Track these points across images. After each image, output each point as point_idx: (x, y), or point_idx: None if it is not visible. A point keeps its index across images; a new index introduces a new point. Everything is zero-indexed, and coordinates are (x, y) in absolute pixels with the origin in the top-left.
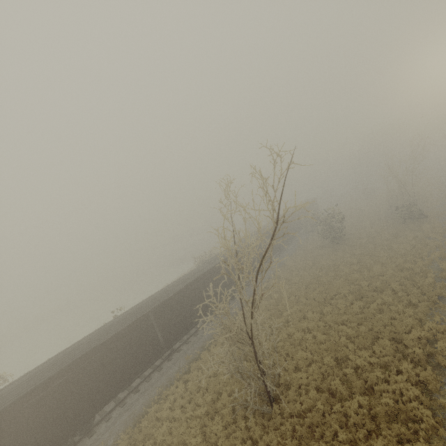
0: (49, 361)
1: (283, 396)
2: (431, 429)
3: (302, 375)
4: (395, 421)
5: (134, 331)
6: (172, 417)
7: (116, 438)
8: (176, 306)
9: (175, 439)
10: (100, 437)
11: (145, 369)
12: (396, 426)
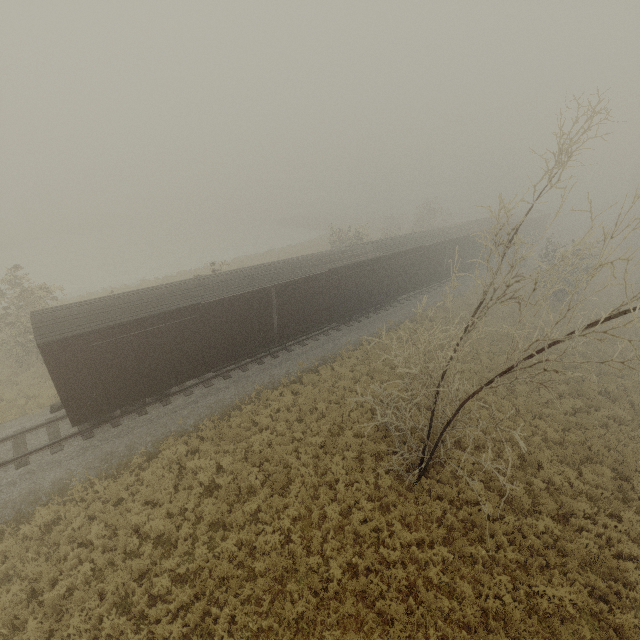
0: (125, 297)
1: (434, 472)
2: (639, 601)
3: (466, 457)
4: (587, 568)
5: (247, 305)
6: (273, 427)
7: (197, 420)
8: (308, 293)
9: (277, 456)
10: (177, 411)
11: (246, 357)
12: (594, 577)
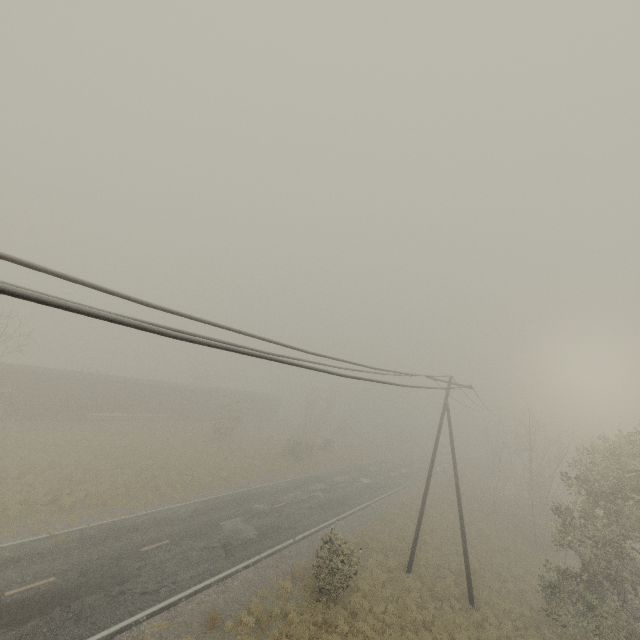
0: None
1: None
2: None
3: None
4: None
5: None
6: None
7: None
8: None
9: None
10: None
11: None
12: None
